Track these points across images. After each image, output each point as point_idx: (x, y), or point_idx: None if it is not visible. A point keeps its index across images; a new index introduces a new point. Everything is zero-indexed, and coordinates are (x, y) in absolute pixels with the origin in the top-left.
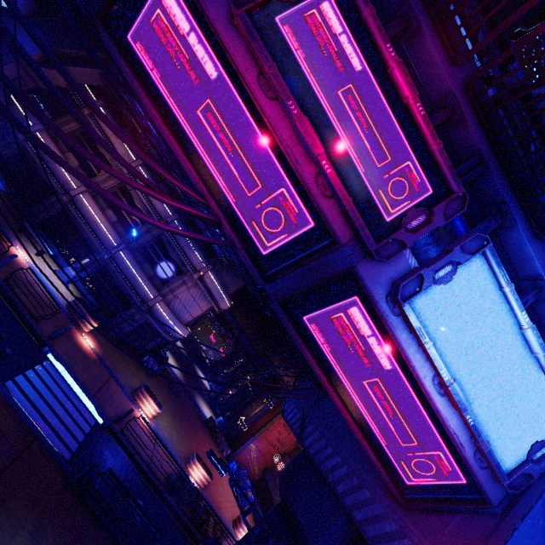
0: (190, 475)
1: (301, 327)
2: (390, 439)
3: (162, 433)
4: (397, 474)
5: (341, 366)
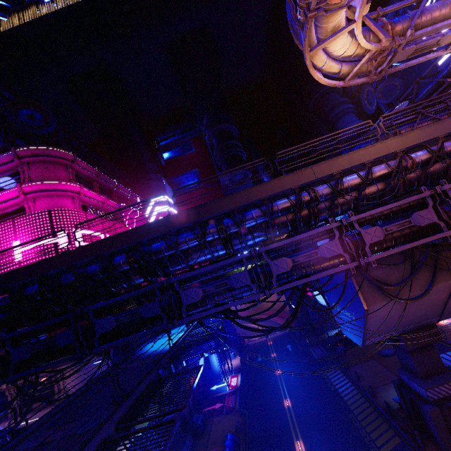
0: None
1: None
2: None
3: None
4: None
5: None
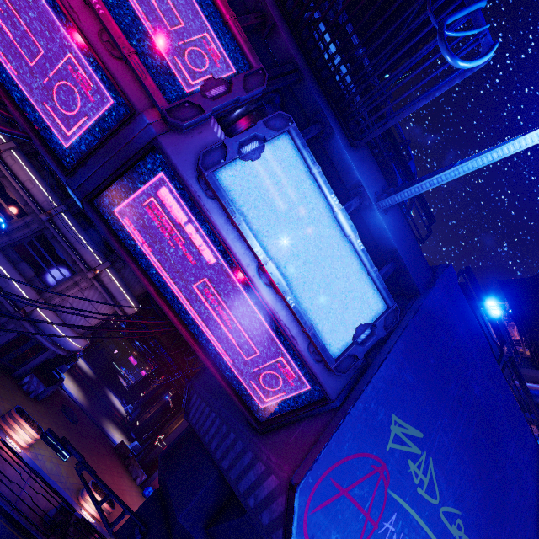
0: (83, 509)
1: (119, 231)
2: (233, 353)
3: (42, 465)
4: (247, 395)
5: (169, 273)
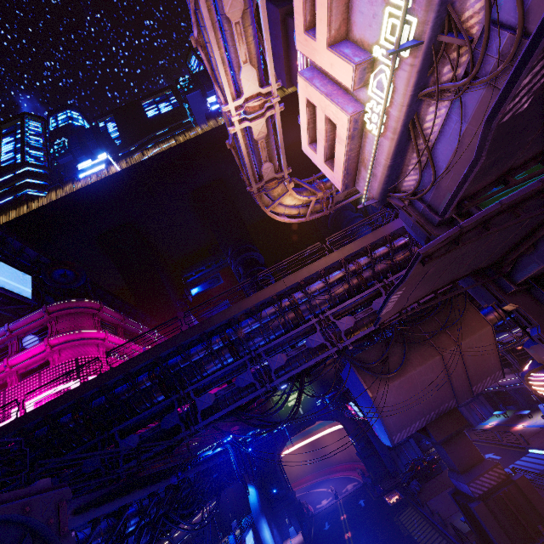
0: None
1: None
2: None
3: None
4: None
5: None
